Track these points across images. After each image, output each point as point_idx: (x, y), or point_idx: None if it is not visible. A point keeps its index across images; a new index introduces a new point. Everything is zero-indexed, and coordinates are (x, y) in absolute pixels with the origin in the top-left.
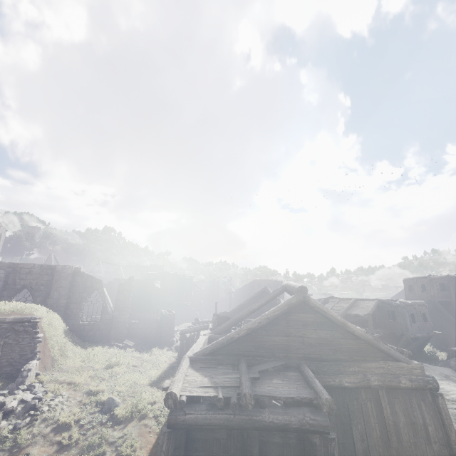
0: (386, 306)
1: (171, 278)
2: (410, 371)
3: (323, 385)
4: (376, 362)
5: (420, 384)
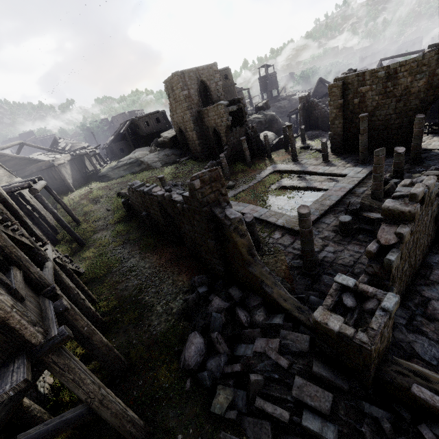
0: (135, 122)
1: (35, 142)
2: (46, 163)
3: (21, 177)
4: (34, 165)
5: (49, 166)
